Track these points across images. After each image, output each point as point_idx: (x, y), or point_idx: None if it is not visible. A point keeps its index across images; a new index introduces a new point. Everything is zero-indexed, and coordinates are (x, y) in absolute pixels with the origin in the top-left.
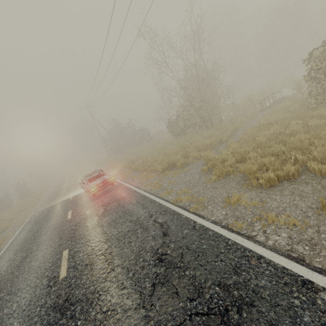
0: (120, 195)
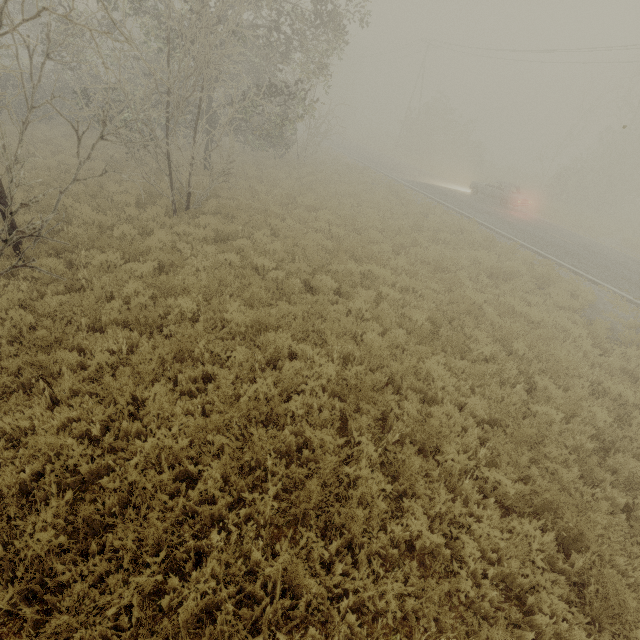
0: (546, 222)
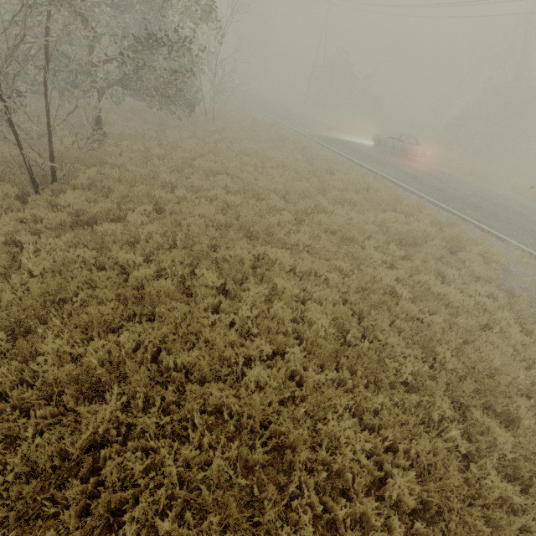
0: (444, 172)
